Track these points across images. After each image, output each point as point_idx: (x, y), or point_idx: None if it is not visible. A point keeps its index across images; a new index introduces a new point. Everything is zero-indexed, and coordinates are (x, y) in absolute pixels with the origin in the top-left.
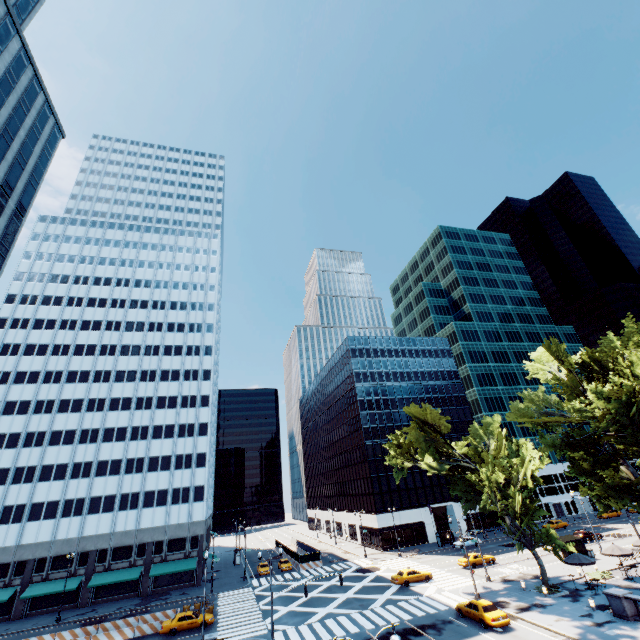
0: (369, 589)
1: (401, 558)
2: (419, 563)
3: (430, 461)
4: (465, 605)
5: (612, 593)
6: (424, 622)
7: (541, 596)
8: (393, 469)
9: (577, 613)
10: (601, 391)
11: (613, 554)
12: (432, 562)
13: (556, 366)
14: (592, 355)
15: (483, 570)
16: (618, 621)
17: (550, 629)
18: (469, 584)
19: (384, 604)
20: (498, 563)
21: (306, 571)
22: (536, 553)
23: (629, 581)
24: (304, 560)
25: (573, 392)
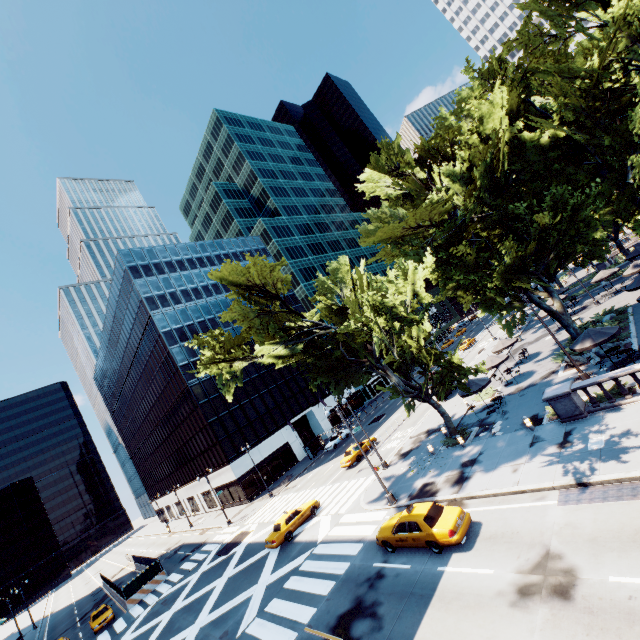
0: (236, 583)
1: (274, 498)
2: (296, 493)
3: (275, 351)
4: (393, 531)
5: (558, 394)
6: (340, 608)
7: (458, 450)
8: (218, 381)
9: (522, 445)
10: (454, 173)
11: (495, 365)
12: (311, 482)
13: (391, 180)
14: (430, 142)
15: (371, 458)
16: (576, 425)
17: (525, 490)
18: (367, 485)
19: (263, 605)
20: (380, 441)
21: (139, 605)
22: (435, 402)
23: (513, 385)
24: (133, 590)
25: (419, 197)
